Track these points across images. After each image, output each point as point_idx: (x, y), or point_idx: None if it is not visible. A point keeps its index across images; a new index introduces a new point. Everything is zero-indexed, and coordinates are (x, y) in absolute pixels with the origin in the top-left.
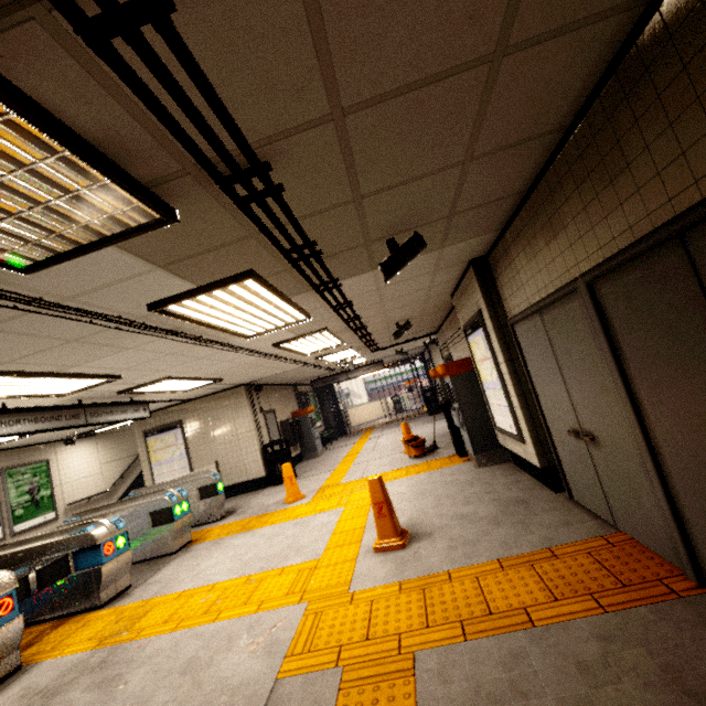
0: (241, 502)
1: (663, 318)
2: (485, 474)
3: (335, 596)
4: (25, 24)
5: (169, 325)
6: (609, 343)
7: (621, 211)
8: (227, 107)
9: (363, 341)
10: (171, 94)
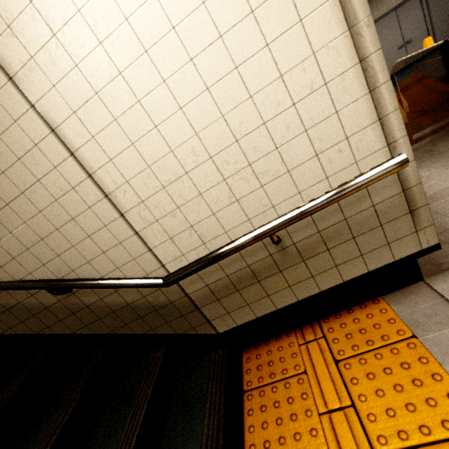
0: None
1: None
2: None
3: None
4: None
5: None
6: (427, 4)
7: None
8: None
9: None
10: None
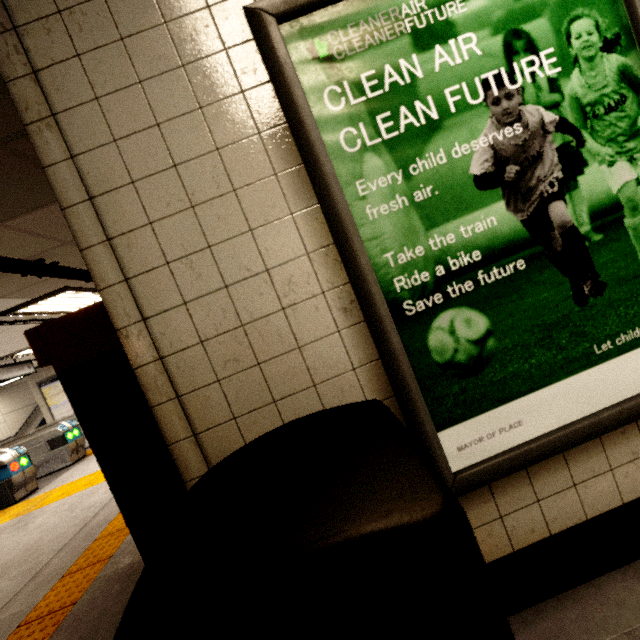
0: None
1: None
2: None
3: None
4: None
5: (23, 317)
6: None
7: None
8: (6, 254)
9: None
10: None
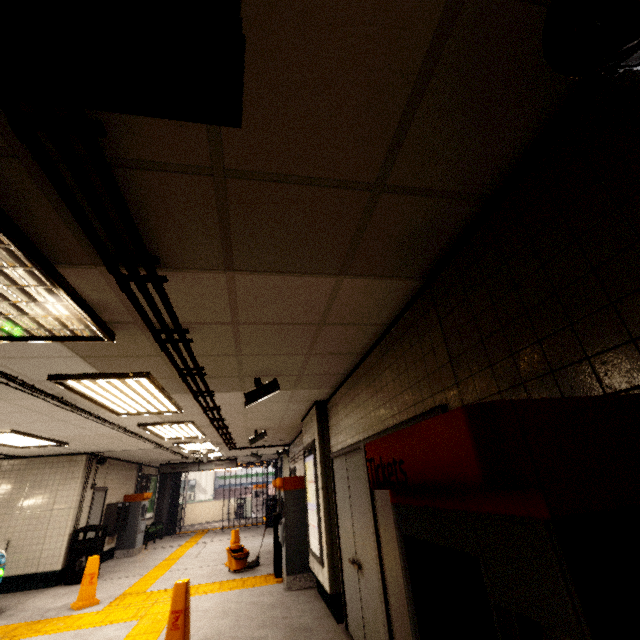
0: (13, 601)
1: None
2: (290, 598)
3: None
4: (92, 269)
5: (54, 391)
6: (370, 491)
7: (379, 411)
8: (175, 308)
9: (223, 438)
10: (148, 303)
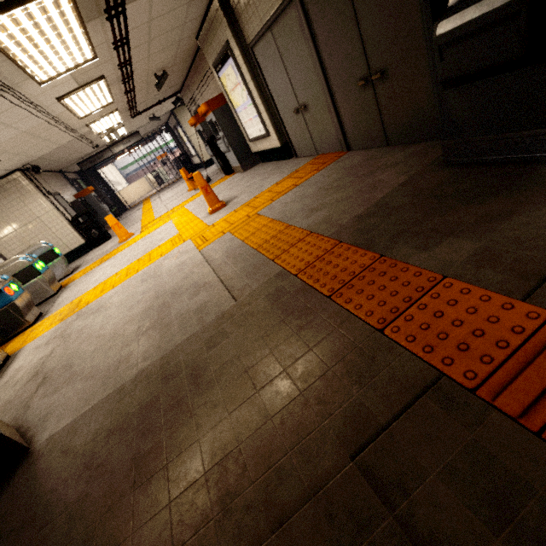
0: (77, 263)
1: (333, 6)
2: (250, 172)
3: (203, 230)
4: None
5: None
6: (311, 34)
7: None
8: None
9: (128, 98)
10: None
